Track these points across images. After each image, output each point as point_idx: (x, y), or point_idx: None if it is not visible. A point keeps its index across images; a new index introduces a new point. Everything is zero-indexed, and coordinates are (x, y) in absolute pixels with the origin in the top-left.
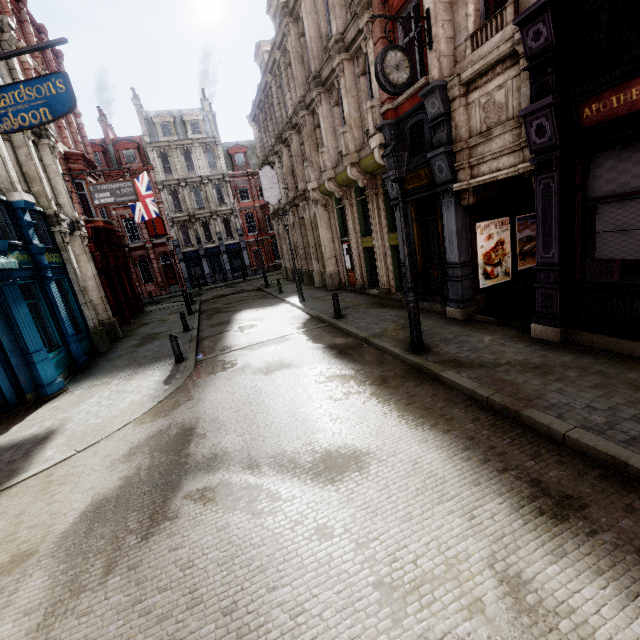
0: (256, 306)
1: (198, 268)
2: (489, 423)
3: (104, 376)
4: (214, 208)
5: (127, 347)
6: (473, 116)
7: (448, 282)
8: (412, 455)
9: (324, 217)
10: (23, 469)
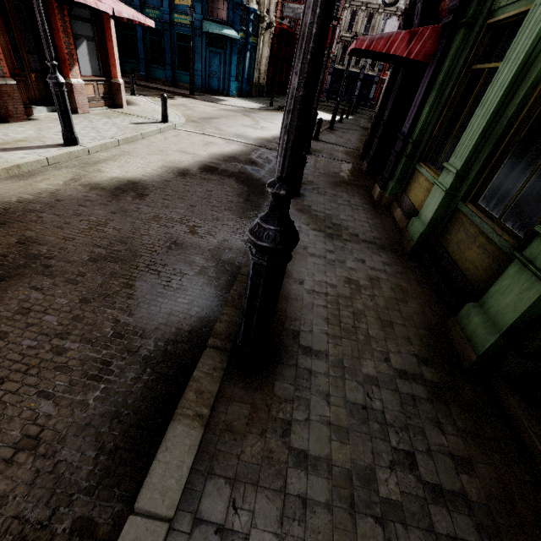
0: (329, 112)
1: (337, 85)
2: None
3: (247, 100)
4: None
5: (262, 99)
6: None
7: None
8: None
9: None
10: (218, 102)
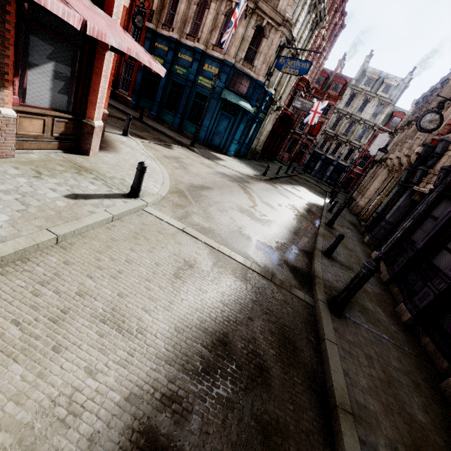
0: (312, 191)
1: (314, 163)
2: (309, 232)
3: (242, 162)
4: (351, 139)
5: (255, 163)
6: (447, 162)
7: (377, 226)
8: (283, 216)
9: (383, 176)
10: (215, 160)
